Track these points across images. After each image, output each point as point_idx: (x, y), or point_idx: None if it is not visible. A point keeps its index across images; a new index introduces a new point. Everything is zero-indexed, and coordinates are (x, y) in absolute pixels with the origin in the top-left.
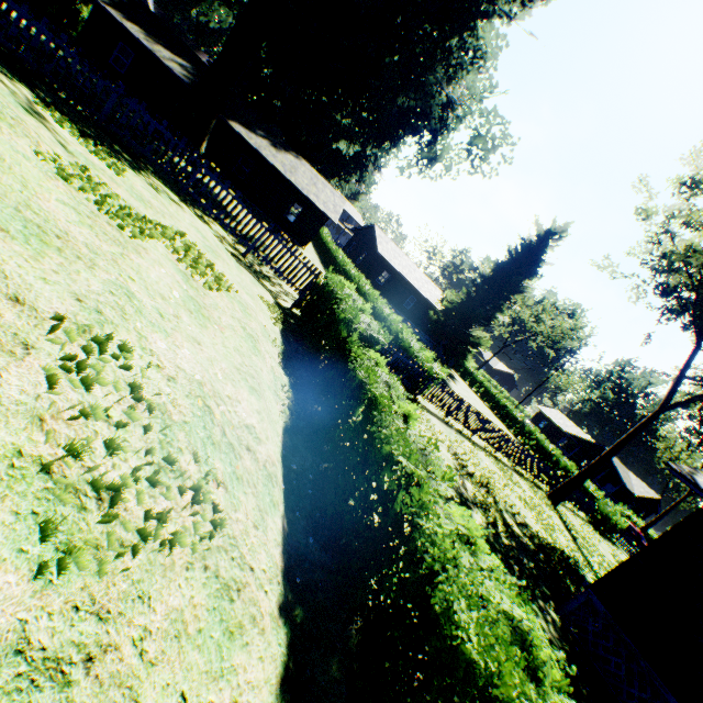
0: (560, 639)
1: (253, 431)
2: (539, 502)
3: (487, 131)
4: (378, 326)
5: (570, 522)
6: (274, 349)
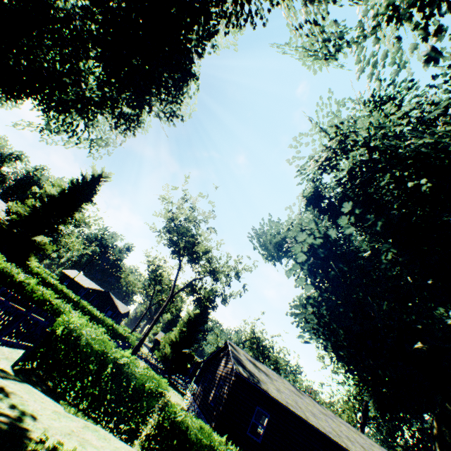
0: None
1: None
2: None
3: (107, 137)
4: (159, 376)
5: None
6: None
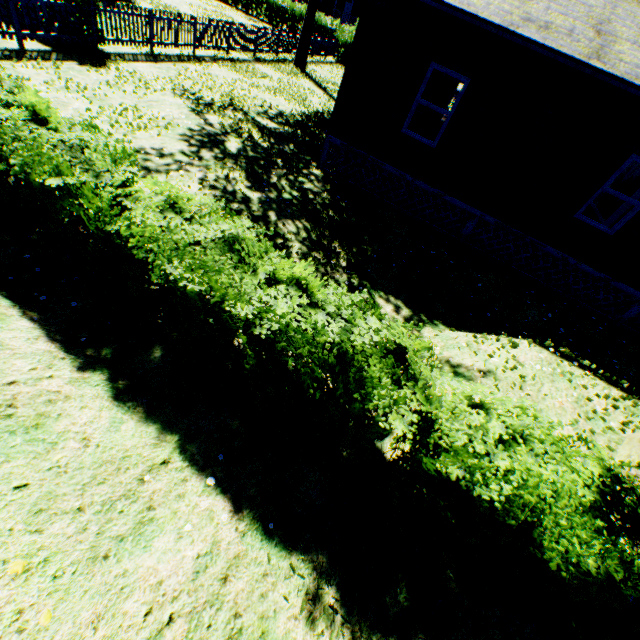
0: (324, 186)
1: None
2: (289, 79)
3: None
4: None
5: (321, 77)
6: None
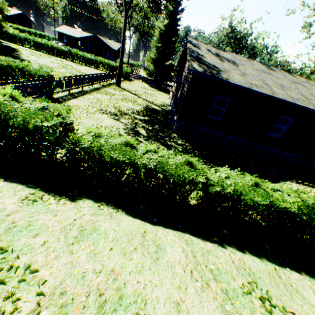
0: (182, 140)
1: (184, 253)
2: (121, 92)
3: None
4: (56, 107)
5: (127, 88)
6: (55, 203)
